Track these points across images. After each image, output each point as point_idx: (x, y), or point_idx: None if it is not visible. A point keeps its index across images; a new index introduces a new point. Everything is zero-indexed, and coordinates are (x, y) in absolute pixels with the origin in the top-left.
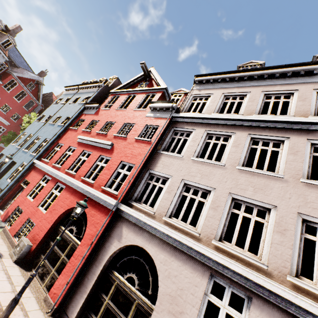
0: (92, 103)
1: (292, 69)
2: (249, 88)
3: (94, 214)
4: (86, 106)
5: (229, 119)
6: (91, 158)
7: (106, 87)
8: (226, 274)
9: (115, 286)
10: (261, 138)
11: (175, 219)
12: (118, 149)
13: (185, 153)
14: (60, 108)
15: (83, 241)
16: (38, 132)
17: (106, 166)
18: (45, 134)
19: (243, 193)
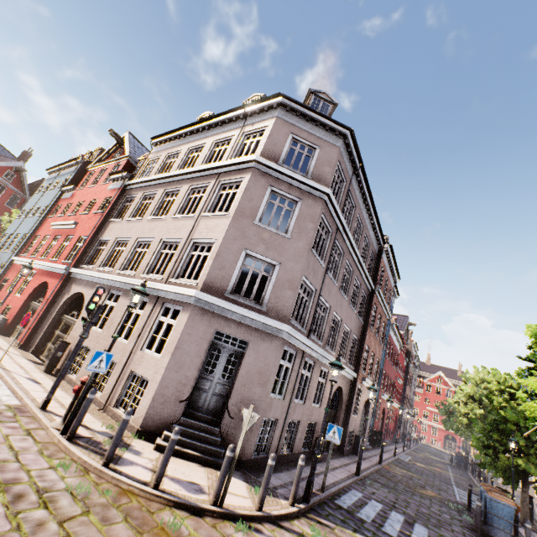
0: (68, 185)
1: (208, 123)
2: (183, 146)
3: (54, 282)
4: (64, 189)
5: (157, 179)
6: (60, 241)
7: (87, 163)
8: (115, 286)
9: (63, 323)
10: (172, 192)
11: (105, 268)
12: (81, 227)
13: (125, 217)
14: (41, 197)
15: (43, 302)
16: (18, 230)
17: (69, 243)
18: (24, 230)
19: (143, 235)
